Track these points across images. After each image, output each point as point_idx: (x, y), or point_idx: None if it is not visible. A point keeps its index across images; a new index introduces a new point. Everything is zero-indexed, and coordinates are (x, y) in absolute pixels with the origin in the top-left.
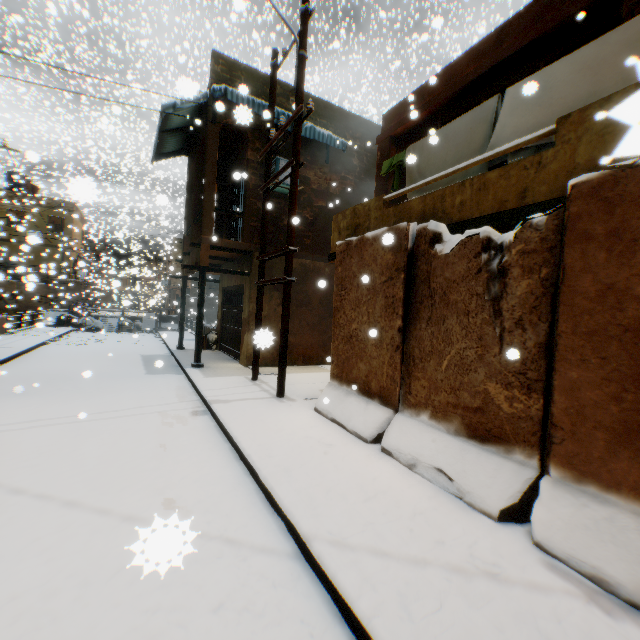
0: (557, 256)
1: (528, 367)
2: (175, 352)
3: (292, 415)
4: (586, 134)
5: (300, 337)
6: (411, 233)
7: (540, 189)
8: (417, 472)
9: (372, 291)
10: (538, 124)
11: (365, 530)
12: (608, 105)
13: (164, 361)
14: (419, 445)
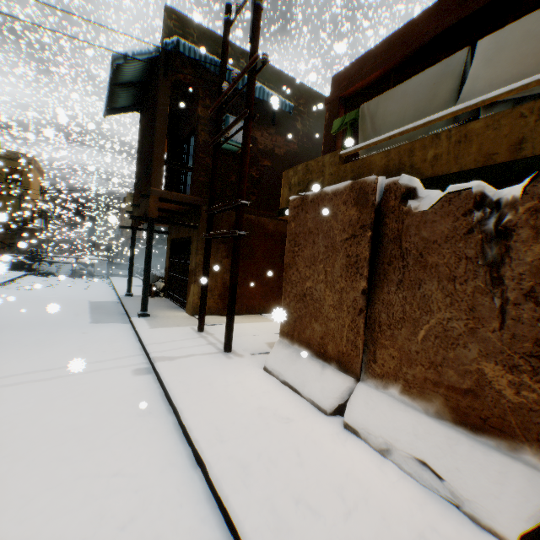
0: None
1: None
2: (123, 299)
3: (241, 376)
4: None
5: (244, 288)
6: (379, 188)
7: None
8: (393, 460)
9: (331, 249)
10: (518, 75)
11: None
12: None
13: (111, 308)
14: (392, 426)
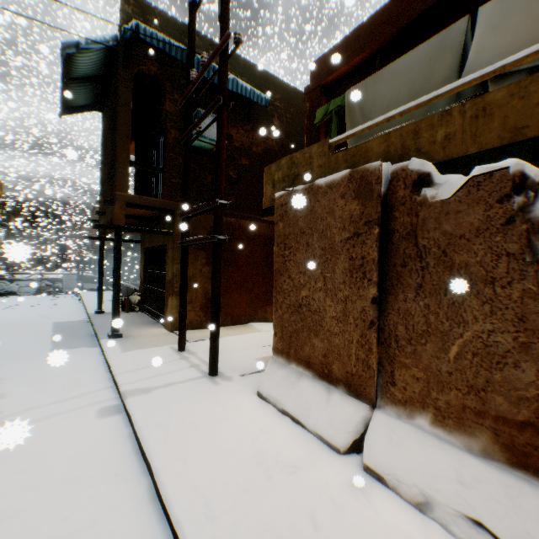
0: None
1: None
2: (93, 318)
3: (232, 408)
4: None
5: (227, 297)
6: (384, 176)
7: None
8: (435, 519)
9: (329, 251)
10: (533, 41)
11: None
12: None
13: (79, 329)
14: (428, 471)
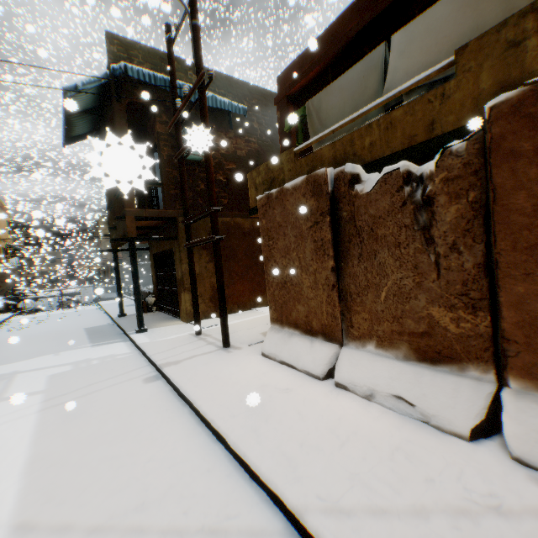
0: (483, 178)
1: (470, 288)
2: (118, 320)
3: (242, 364)
4: (487, 60)
5: (232, 287)
6: (329, 178)
7: (448, 119)
8: (376, 402)
9: (300, 237)
10: (427, 63)
11: (353, 485)
12: (506, 29)
13: (108, 331)
14: (372, 375)
